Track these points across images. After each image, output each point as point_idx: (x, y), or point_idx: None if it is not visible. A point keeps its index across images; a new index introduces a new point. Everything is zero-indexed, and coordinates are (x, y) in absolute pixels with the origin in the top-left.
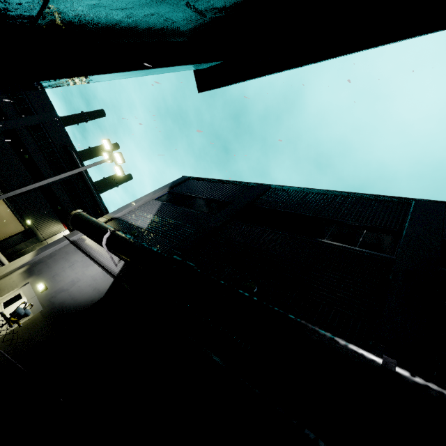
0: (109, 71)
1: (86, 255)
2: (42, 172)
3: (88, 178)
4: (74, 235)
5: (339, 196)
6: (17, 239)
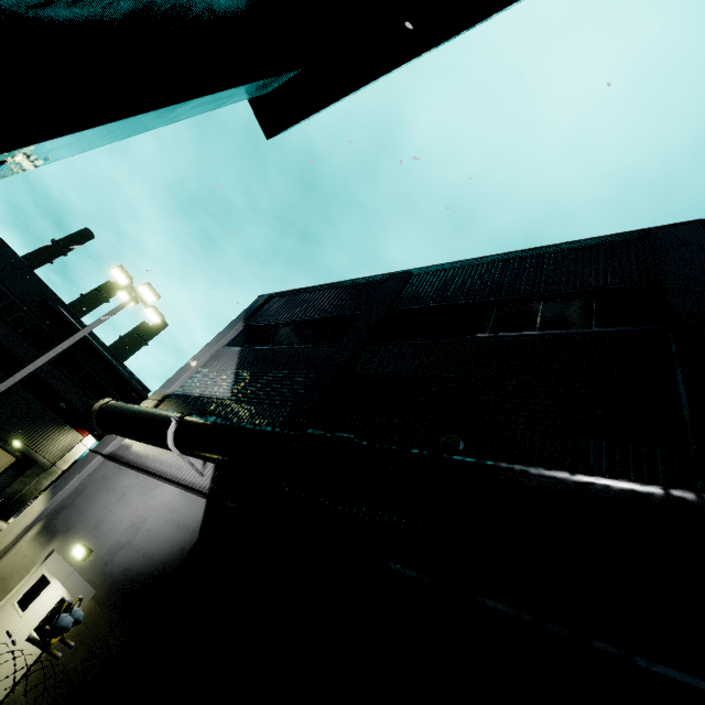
0: (113, 116)
1: (141, 472)
2: (15, 355)
3: (97, 344)
4: (109, 443)
5: (526, 257)
6: (4, 478)
